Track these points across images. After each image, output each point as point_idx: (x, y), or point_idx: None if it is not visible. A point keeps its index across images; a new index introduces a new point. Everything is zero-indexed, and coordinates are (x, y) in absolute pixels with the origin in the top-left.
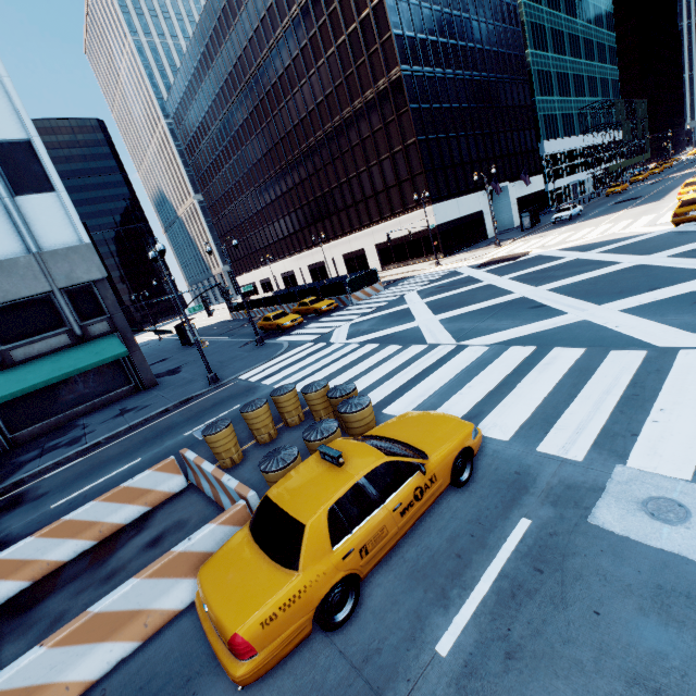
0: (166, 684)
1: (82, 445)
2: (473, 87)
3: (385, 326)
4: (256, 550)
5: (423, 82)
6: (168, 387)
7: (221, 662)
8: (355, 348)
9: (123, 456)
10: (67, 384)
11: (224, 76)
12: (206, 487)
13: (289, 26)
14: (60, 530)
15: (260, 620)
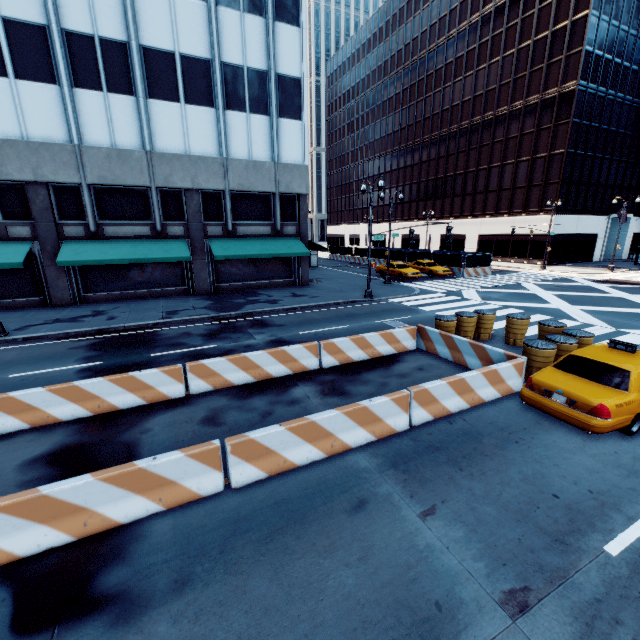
0: (509, 426)
1: (283, 305)
2: (636, 115)
3: (519, 300)
4: (578, 378)
5: (592, 99)
6: (322, 289)
7: (577, 418)
8: (498, 307)
9: (329, 320)
10: (257, 262)
11: (392, 52)
12: (442, 352)
13: (477, 21)
14: (358, 341)
15: (614, 403)
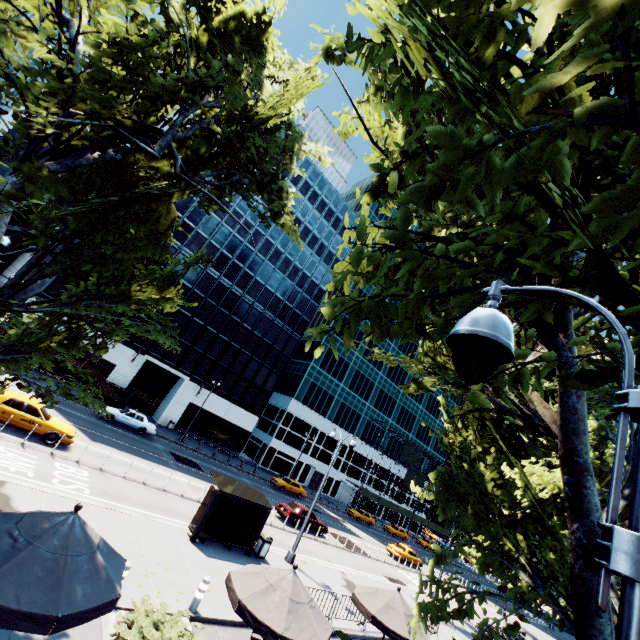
0: None
1: None
2: (214, 284)
3: None
4: None
5: None
6: None
7: None
8: None
9: None
10: None
11: None
12: None
13: None
14: None
15: None
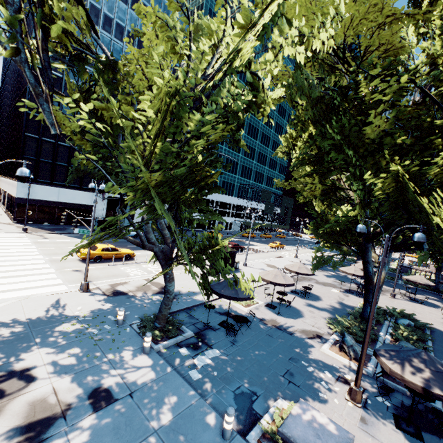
0: None
1: None
2: None
3: None
4: None
5: (58, 105)
6: None
7: None
8: None
9: None
10: None
11: None
12: None
13: None
14: None
15: None
